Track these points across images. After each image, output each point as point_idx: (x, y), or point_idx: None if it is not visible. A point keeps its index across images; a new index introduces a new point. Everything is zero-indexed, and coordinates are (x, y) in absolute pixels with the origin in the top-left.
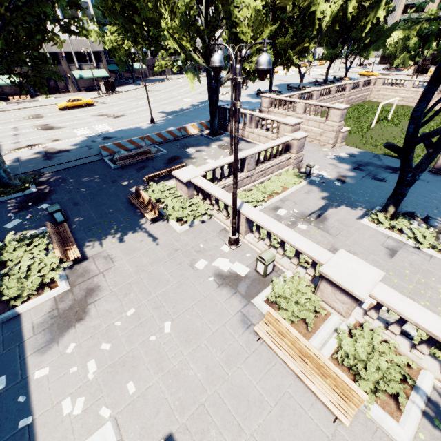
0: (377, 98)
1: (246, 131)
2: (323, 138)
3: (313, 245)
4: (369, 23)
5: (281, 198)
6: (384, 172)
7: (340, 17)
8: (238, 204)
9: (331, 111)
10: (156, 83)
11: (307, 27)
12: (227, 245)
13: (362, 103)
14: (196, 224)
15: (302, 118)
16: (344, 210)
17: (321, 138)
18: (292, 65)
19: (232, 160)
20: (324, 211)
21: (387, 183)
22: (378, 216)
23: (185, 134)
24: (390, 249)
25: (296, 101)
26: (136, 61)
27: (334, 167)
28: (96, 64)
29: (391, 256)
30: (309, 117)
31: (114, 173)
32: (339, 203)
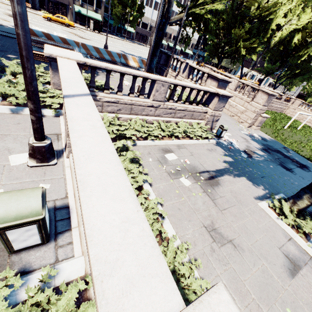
0: (291, 114)
1: (177, 79)
2: (243, 116)
3: (137, 228)
4: (307, 54)
5: (179, 144)
6: (291, 163)
7: (286, 42)
8: (75, 93)
9: (259, 93)
10: (136, 43)
11: (261, 33)
12: (28, 155)
13: (279, 112)
14: (24, 113)
15: (232, 93)
16: (242, 182)
17: (241, 115)
18: (238, 61)
19: (136, 72)
20: (220, 174)
21: (293, 174)
22: (283, 206)
23: (124, 63)
24: (291, 260)
25: (232, 77)
26: (128, 23)
27: (245, 141)
28: (96, 8)
29: (291, 274)
30: (237, 94)
31: (15, 48)
32: (239, 173)
